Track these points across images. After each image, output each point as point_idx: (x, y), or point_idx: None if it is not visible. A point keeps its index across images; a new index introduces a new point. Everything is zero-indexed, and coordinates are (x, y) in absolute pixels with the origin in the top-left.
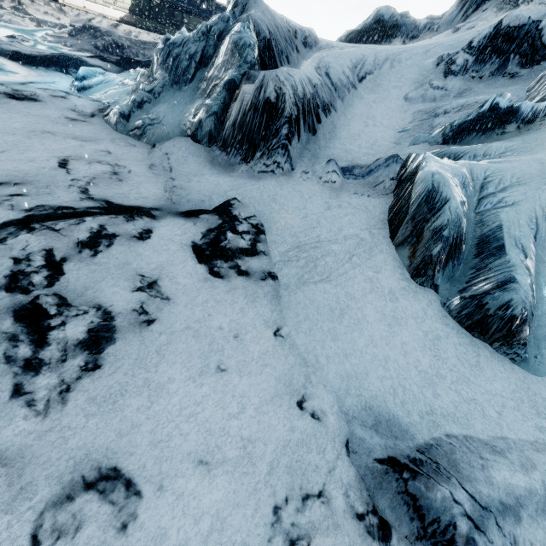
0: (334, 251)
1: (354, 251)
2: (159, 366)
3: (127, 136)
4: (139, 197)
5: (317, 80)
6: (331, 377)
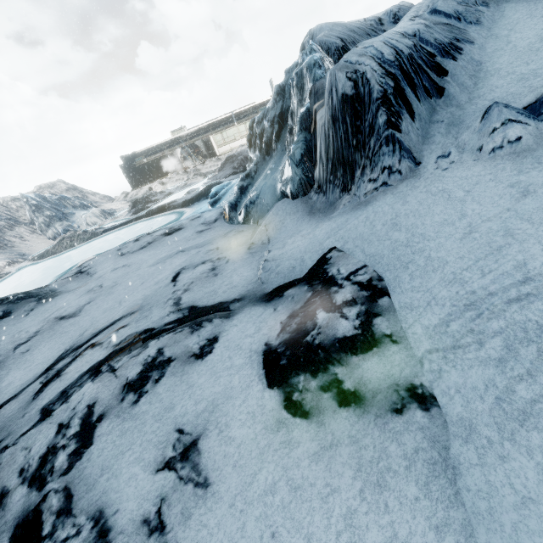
0: None
1: None
2: None
3: (238, 225)
4: (228, 288)
5: (416, 26)
6: None
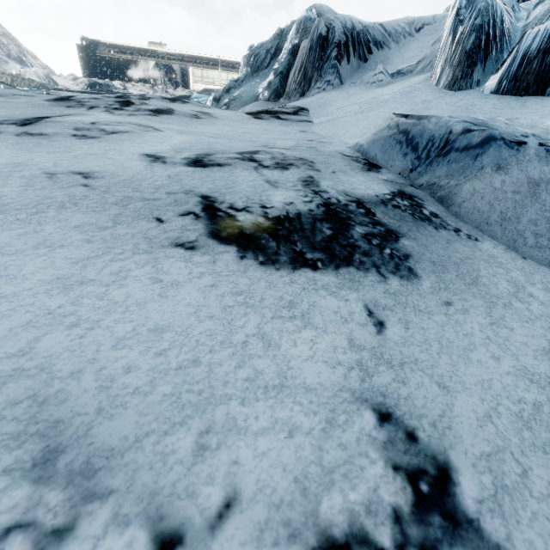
0: (370, 101)
1: (391, 97)
2: (198, 126)
3: None
4: None
5: (368, 23)
6: (346, 136)
